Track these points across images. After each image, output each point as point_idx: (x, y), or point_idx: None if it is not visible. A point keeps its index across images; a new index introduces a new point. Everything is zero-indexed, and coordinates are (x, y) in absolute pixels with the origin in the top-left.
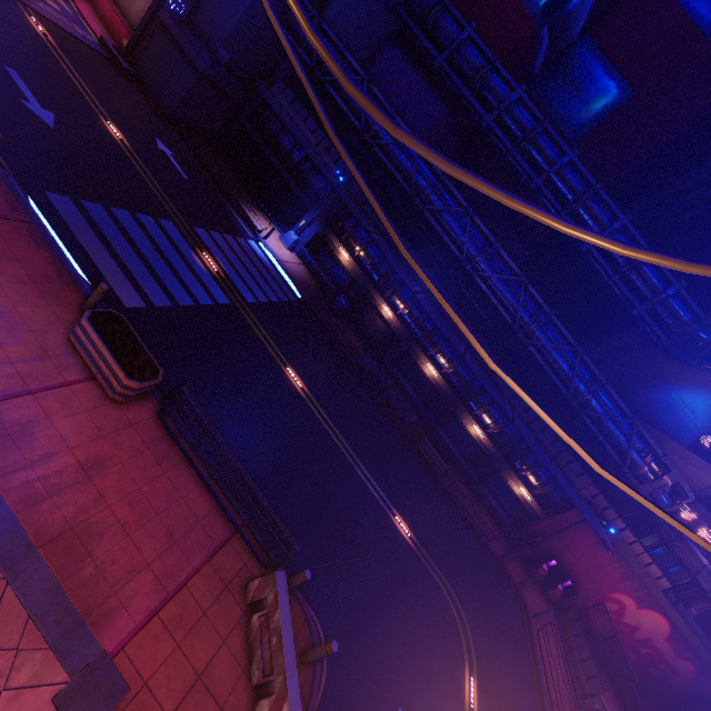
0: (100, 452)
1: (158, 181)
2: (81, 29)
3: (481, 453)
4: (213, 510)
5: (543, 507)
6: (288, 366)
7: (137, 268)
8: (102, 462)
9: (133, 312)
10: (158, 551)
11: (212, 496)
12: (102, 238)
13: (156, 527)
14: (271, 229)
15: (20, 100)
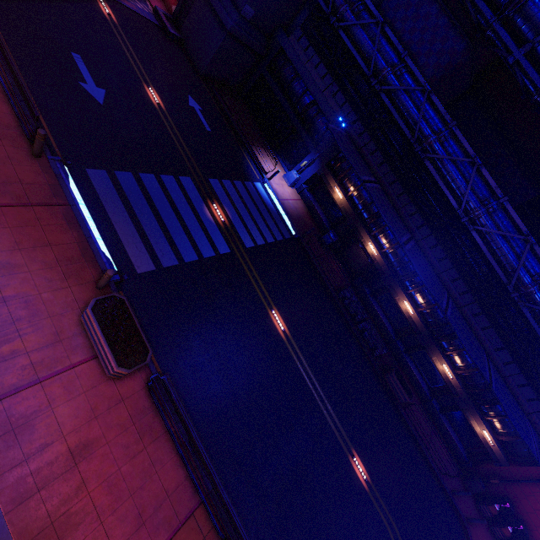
0: (90, 435)
1: (184, 138)
2: (140, 2)
3: (446, 388)
4: (183, 481)
5: (505, 451)
6: (273, 309)
7: (153, 230)
8: (90, 445)
9: (143, 277)
10: (126, 536)
11: (184, 465)
12: (128, 206)
13: (128, 508)
14: (275, 171)
15: (79, 83)
